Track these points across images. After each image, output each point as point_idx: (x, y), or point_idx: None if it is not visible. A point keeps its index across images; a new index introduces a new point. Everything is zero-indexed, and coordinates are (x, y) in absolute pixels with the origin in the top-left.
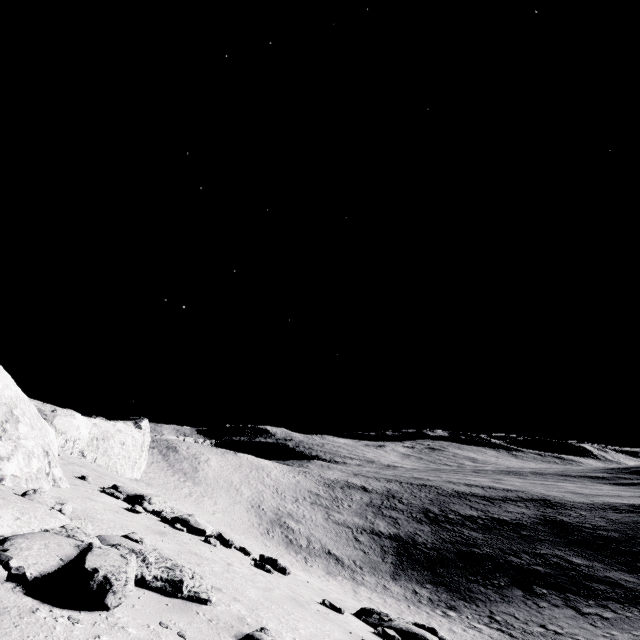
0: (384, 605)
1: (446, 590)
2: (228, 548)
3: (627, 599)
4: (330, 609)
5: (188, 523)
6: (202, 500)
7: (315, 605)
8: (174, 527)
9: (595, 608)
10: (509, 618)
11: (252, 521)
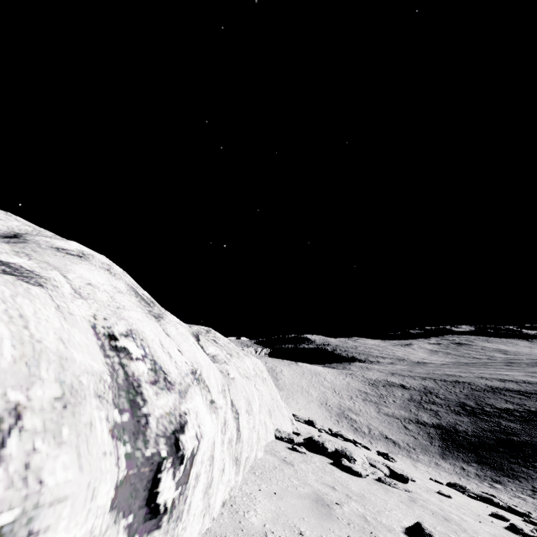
0: (440, 477)
1: (490, 468)
2: (361, 447)
3: None
4: (436, 482)
5: (343, 436)
6: (289, 401)
7: (430, 480)
8: (338, 439)
9: None
10: None
11: (325, 415)
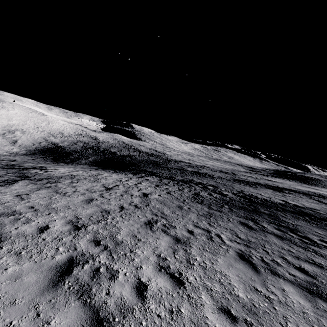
0: None
1: (29, 154)
2: None
3: (59, 161)
4: None
5: None
6: None
7: None
8: None
9: (42, 160)
10: (13, 156)
11: None
